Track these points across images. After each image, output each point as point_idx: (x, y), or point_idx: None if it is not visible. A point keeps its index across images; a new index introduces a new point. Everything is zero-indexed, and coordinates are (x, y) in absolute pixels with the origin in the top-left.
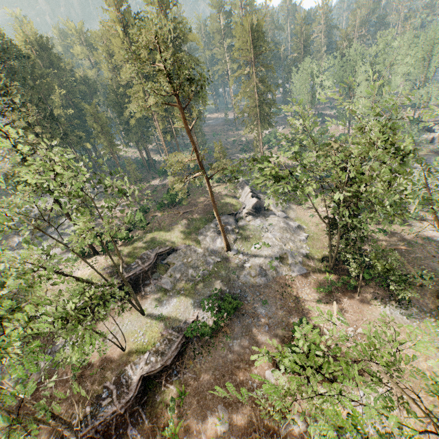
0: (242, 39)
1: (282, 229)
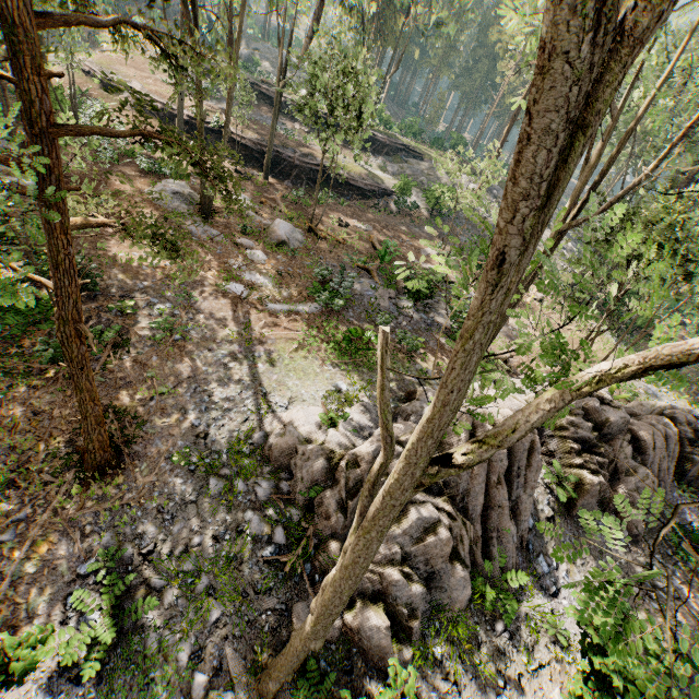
0: None
1: None
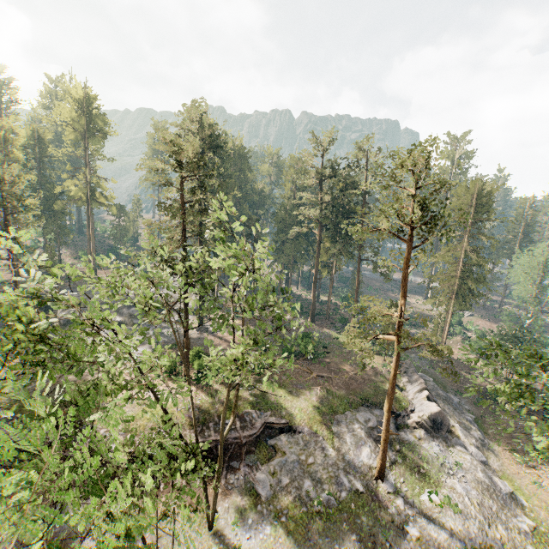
0: (463, 200)
1: (482, 485)
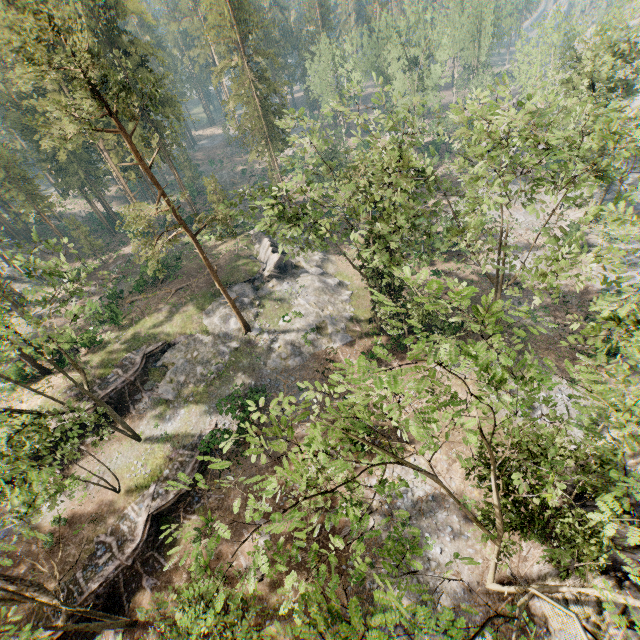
0: (216, 10)
1: (319, 290)
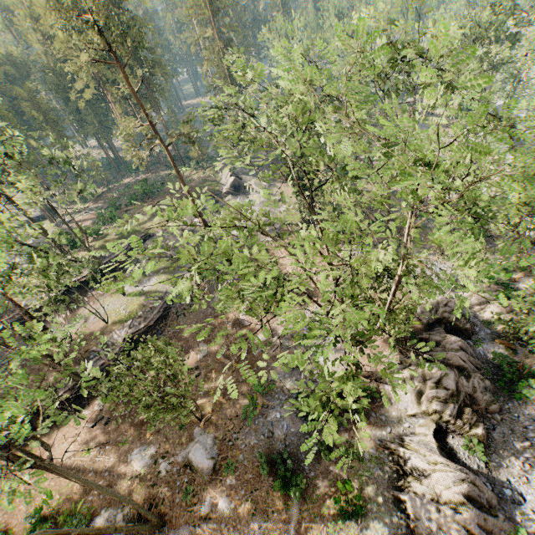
0: None
1: (263, 203)
